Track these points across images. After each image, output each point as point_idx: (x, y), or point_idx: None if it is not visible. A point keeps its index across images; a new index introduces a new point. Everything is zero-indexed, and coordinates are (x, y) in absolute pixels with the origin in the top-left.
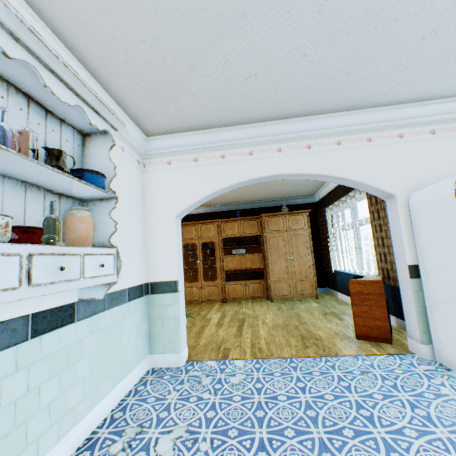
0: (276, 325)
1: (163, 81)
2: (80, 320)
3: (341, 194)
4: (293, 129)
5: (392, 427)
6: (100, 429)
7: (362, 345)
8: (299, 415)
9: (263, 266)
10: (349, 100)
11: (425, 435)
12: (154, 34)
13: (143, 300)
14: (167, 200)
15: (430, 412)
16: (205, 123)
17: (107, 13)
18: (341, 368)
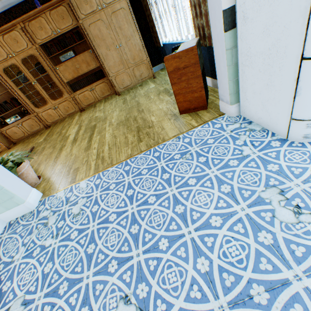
0: (120, 124)
1: None
2: None
3: None
4: None
5: (202, 220)
6: None
7: (184, 121)
8: (124, 237)
9: (99, 64)
10: None
11: (228, 220)
12: None
13: None
14: None
15: (234, 186)
16: None
17: None
18: (166, 156)
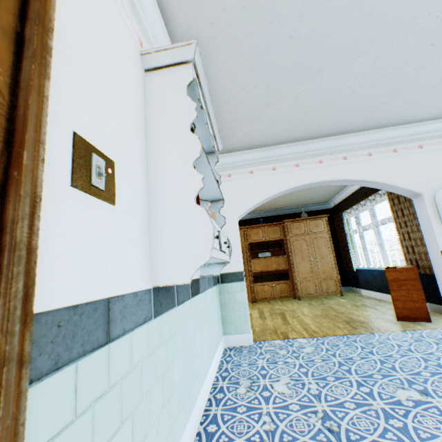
0: (317, 315)
1: (244, 114)
2: (201, 292)
3: (359, 198)
4: (331, 145)
5: None
6: (218, 382)
7: (405, 324)
8: (378, 367)
9: (288, 267)
10: (378, 121)
11: None
12: (254, 84)
13: (217, 288)
14: (230, 205)
15: None
16: (261, 143)
17: (229, 74)
18: (395, 339)
